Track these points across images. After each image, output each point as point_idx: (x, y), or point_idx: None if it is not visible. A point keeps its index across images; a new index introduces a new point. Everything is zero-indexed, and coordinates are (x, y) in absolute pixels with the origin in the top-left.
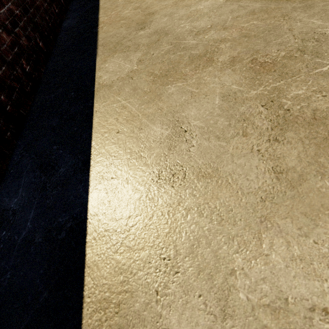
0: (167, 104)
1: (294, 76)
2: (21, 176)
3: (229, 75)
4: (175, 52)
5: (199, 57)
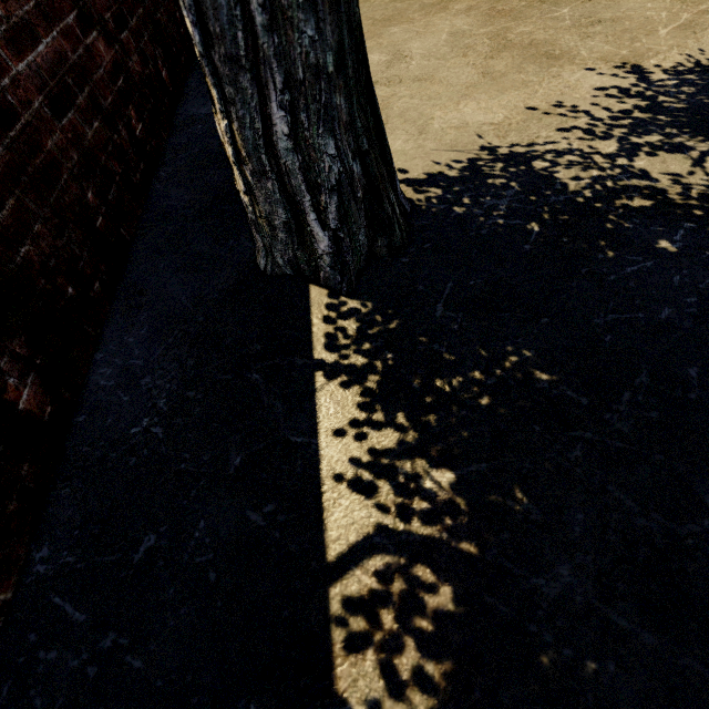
0: (388, 41)
1: (526, 20)
2: (207, 95)
3: (461, 19)
4: (403, 1)
5: (432, 6)
